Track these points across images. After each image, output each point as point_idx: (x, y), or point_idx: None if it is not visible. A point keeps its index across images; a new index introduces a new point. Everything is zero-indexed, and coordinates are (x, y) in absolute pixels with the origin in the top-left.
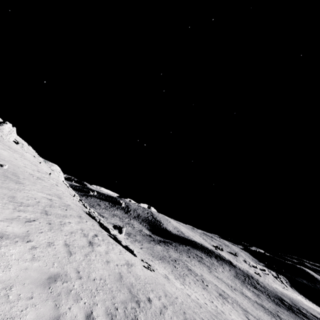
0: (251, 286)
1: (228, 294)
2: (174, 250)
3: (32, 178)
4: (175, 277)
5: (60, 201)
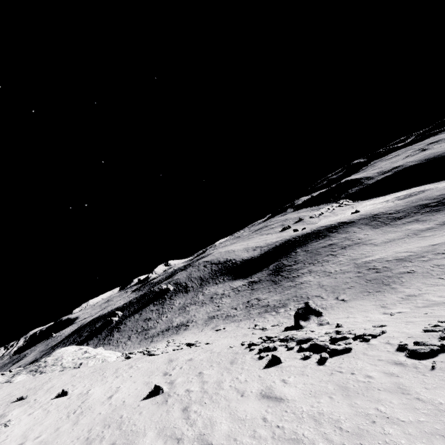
0: (395, 220)
1: None
2: (313, 265)
3: None
4: None
5: None
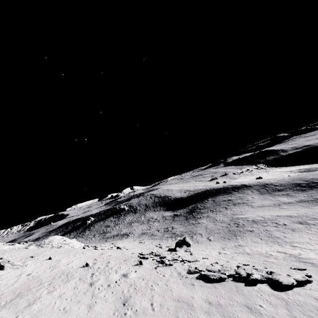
0: (276, 191)
1: (293, 215)
2: (212, 212)
3: None
4: (275, 243)
5: (209, 316)
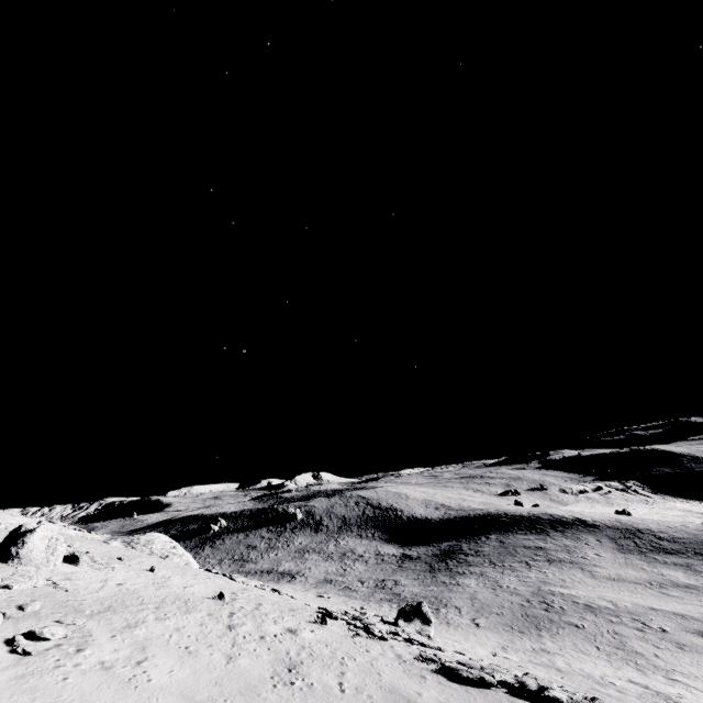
0: (659, 552)
1: (689, 614)
2: (493, 568)
3: (314, 701)
4: (629, 664)
5: None
